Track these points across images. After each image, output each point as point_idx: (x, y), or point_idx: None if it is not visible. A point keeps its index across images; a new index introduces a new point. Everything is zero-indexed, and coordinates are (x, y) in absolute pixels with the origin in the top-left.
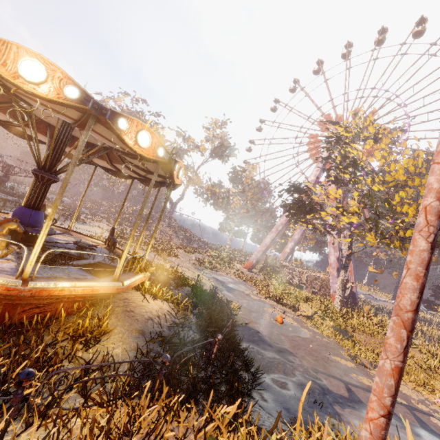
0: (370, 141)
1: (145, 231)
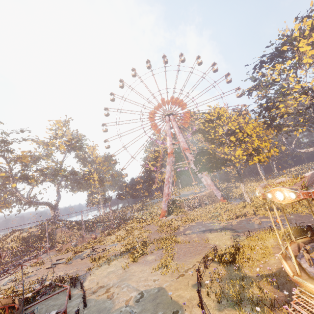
0: (224, 118)
1: (55, 248)
